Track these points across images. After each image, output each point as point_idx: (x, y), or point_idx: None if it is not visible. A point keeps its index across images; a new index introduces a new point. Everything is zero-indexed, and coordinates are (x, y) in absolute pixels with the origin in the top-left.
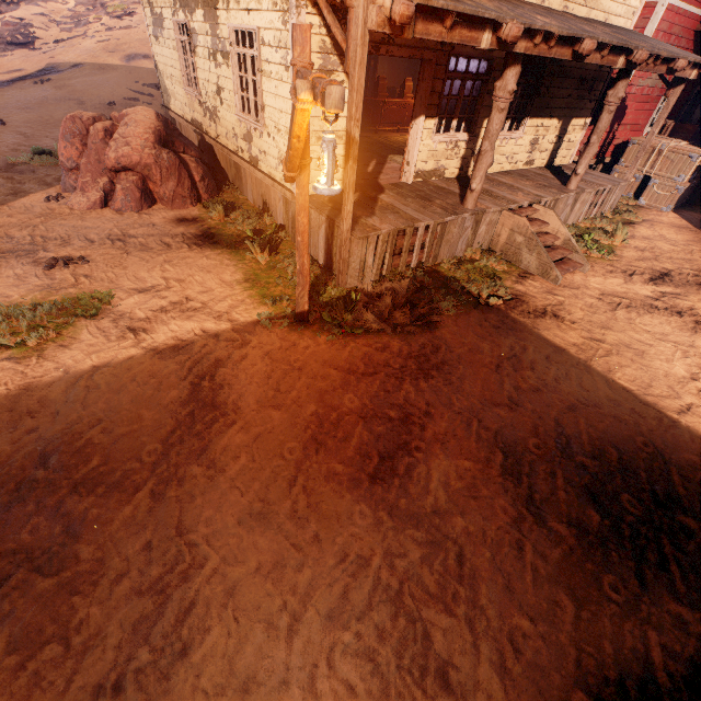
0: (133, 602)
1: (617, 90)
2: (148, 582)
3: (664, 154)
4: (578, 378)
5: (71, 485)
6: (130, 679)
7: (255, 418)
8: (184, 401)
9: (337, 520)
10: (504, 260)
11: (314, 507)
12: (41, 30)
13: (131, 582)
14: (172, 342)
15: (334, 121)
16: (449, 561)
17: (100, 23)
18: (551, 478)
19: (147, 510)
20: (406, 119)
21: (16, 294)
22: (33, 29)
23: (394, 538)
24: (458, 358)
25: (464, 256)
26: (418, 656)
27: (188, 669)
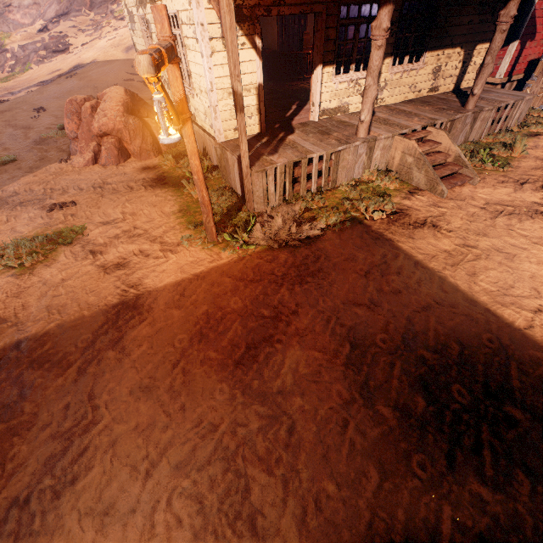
0: (48, 444)
1: (508, 9)
2: (61, 431)
3: None
4: (441, 281)
5: (30, 362)
6: (35, 496)
7: (161, 316)
8: (115, 303)
9: (202, 395)
10: (398, 179)
11: (187, 384)
12: (73, 38)
13: (51, 430)
14: (117, 260)
15: (157, 83)
16: (281, 432)
17: (109, 26)
18: (389, 368)
19: (72, 381)
20: None
21: (27, 230)
22: (68, 38)
23: (241, 411)
24: (333, 266)
25: (362, 179)
26: (236, 504)
27: (72, 494)
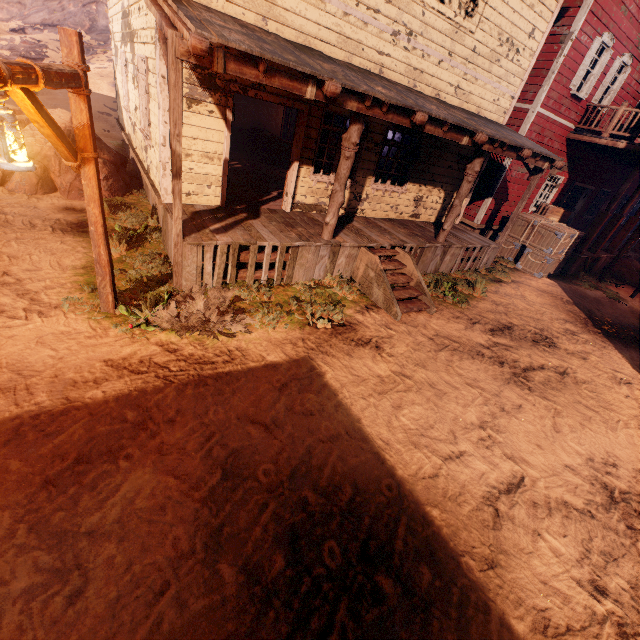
0: None
1: (473, 165)
2: None
3: (536, 229)
4: (362, 409)
5: None
6: None
7: None
8: None
9: None
10: (360, 291)
11: None
12: (53, 51)
13: None
14: None
15: (3, 96)
16: (57, 597)
17: (104, 55)
18: (260, 510)
19: None
20: (328, 167)
21: None
22: (47, 49)
23: (11, 559)
24: (248, 371)
25: (324, 282)
26: None
27: None
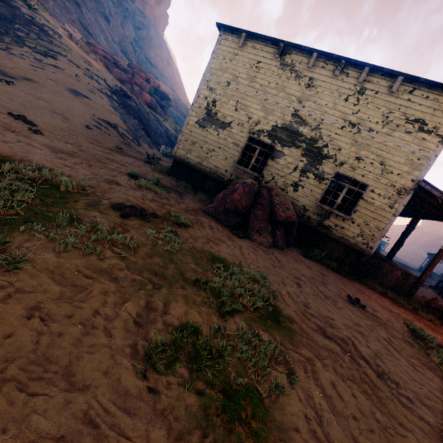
0: None
1: None
2: None
3: None
4: None
5: None
6: None
7: None
8: None
9: None
10: None
11: None
12: None
13: None
14: None
15: None
16: None
17: (22, 49)
18: None
19: None
20: None
21: (400, 335)
22: None
23: None
24: None
25: None
26: None
27: None
